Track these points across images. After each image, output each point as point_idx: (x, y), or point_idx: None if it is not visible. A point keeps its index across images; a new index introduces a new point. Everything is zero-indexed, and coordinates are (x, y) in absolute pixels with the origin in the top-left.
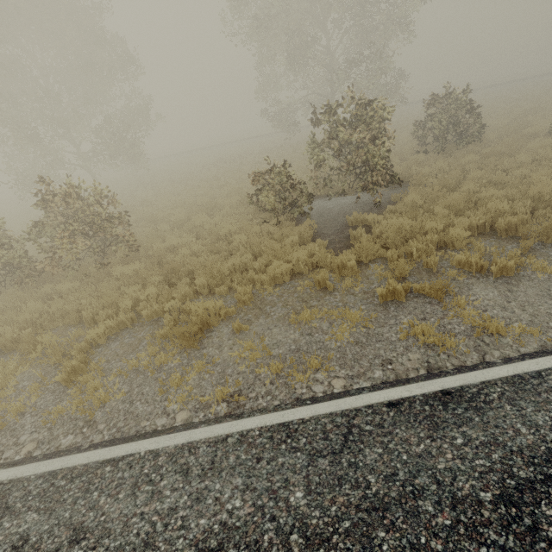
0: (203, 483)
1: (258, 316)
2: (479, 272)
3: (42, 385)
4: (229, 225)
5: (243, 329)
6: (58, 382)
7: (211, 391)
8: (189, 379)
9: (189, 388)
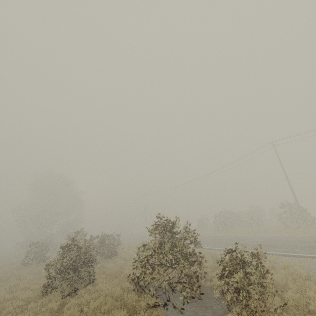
0: None
1: None
2: None
3: None
4: None
5: None
6: None
7: None
8: None
9: None
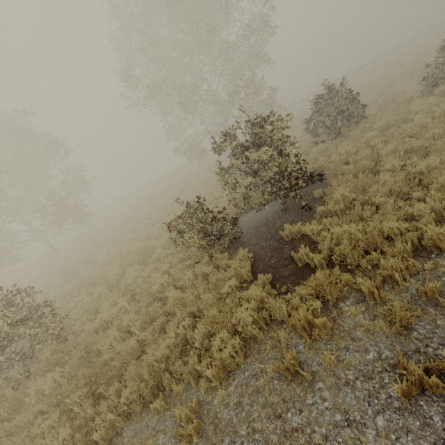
0: None
1: None
2: None
3: None
4: (159, 280)
5: None
6: None
7: None
8: None
9: None
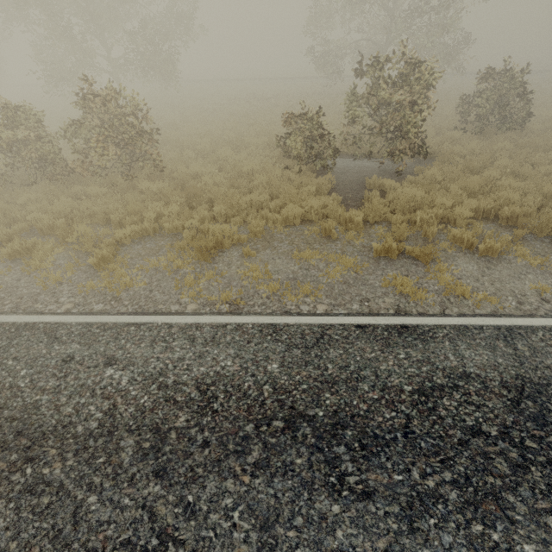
0: (205, 348)
1: (265, 248)
2: (469, 249)
3: (76, 265)
4: (253, 164)
5: (251, 255)
6: (89, 266)
7: (217, 294)
8: (200, 283)
9: (200, 289)
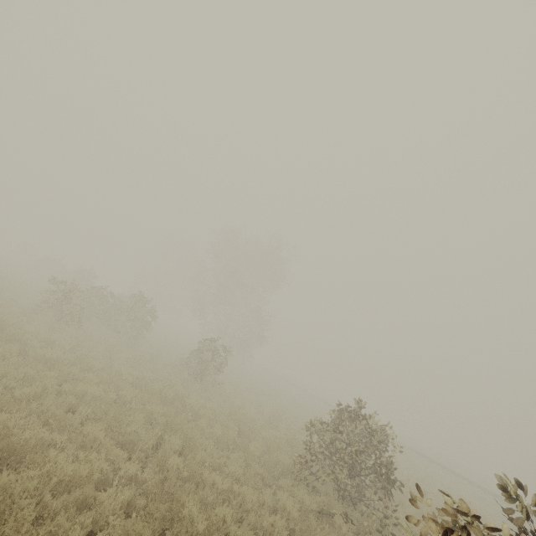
0: None
1: None
2: None
3: None
4: None
5: None
6: None
7: None
8: None
9: None
